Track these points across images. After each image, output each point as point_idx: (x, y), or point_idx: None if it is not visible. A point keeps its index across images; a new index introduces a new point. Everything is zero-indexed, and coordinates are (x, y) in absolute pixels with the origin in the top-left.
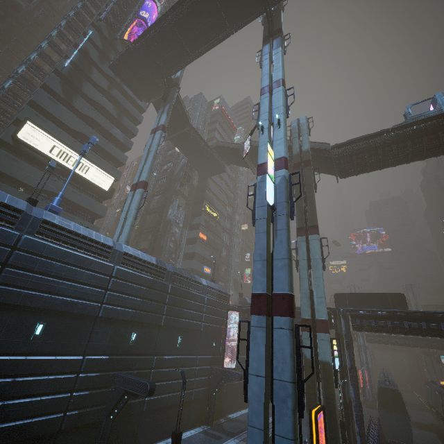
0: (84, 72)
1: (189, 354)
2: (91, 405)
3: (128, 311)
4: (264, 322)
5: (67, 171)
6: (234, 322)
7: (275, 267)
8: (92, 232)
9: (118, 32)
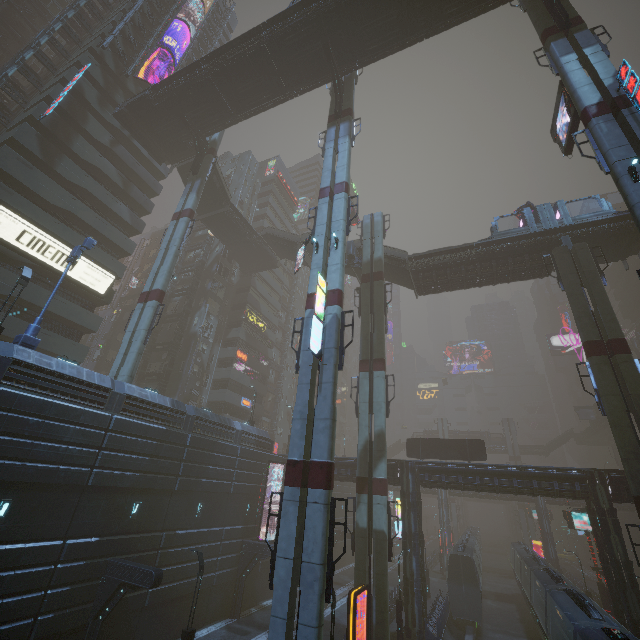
0: (75, 120)
1: (213, 526)
2: (73, 604)
3: (130, 474)
4: (298, 495)
5: (43, 267)
6: (277, 478)
7: (316, 429)
8: (82, 370)
9: (129, 63)
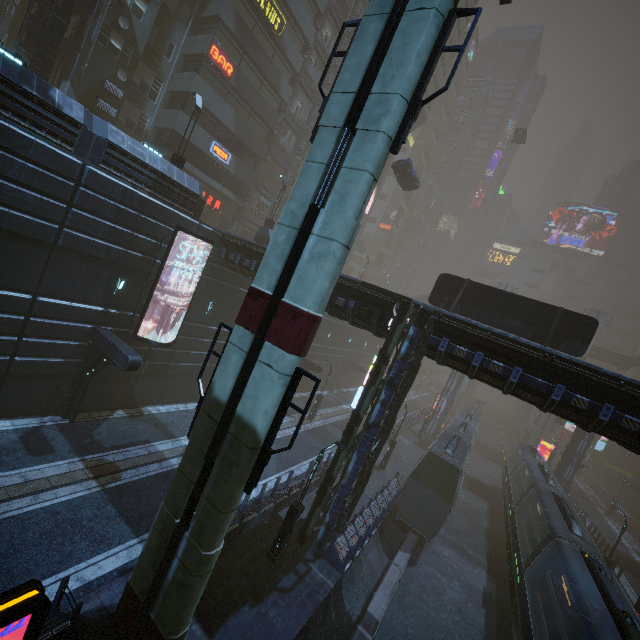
0: None
1: (6, 287)
2: None
3: None
4: None
5: None
6: (201, 263)
7: None
8: None
9: None
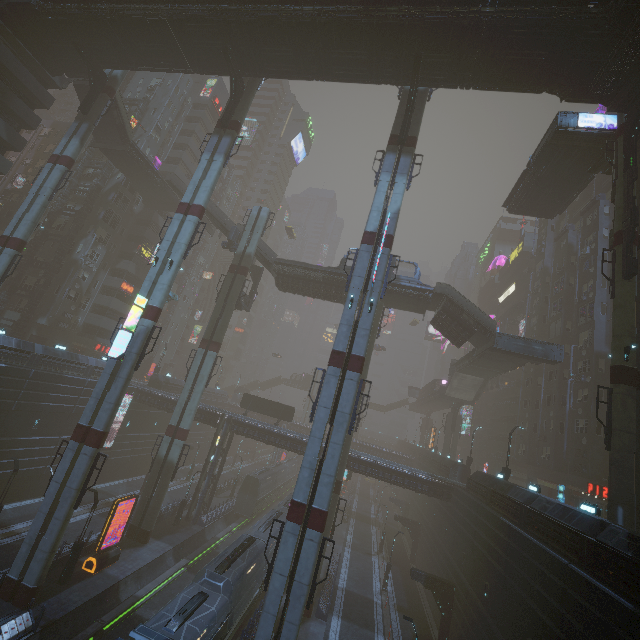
0: None
1: (50, 435)
2: None
3: None
4: (77, 447)
5: None
6: (127, 403)
7: (103, 408)
8: None
9: None
